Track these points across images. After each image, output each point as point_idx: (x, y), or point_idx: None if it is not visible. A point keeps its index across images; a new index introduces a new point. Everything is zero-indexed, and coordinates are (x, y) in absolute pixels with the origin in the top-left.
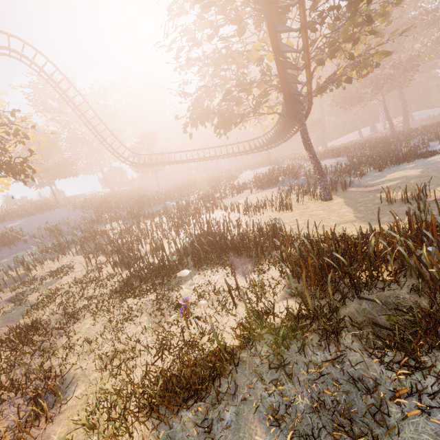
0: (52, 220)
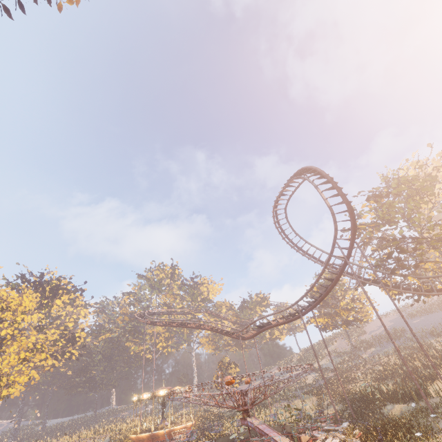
0: (428, 323)
